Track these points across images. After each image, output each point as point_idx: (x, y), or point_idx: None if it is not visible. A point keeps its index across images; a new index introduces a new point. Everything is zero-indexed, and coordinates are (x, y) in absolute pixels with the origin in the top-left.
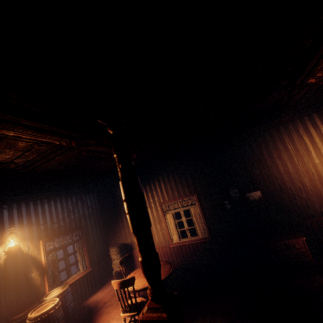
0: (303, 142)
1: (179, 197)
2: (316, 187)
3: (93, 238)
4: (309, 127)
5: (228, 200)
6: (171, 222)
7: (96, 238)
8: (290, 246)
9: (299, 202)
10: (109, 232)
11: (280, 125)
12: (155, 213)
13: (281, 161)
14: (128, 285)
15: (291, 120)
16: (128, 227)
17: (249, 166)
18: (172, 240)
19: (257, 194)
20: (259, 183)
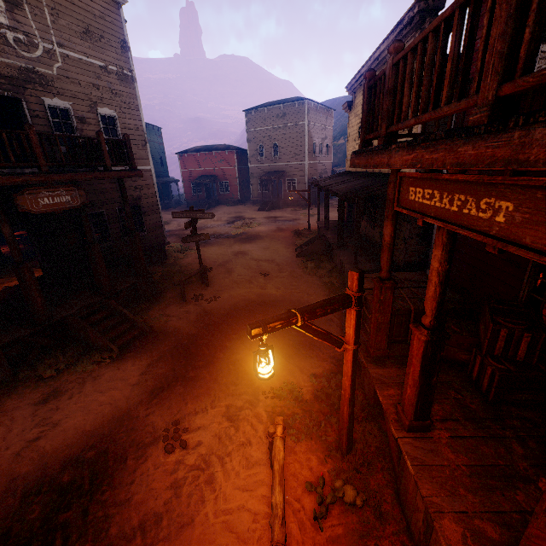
0: None
1: None
2: None
3: None
4: None
5: None
6: None
7: None
8: None
9: None
10: None
11: None
12: None
13: None
14: None
15: None
16: None
17: None
18: None
19: None
20: None
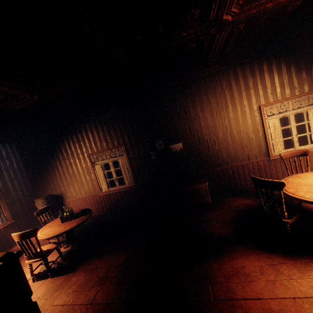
0: (224, 96)
1: (108, 148)
2: (227, 140)
3: (14, 191)
4: (231, 80)
5: (154, 151)
6: (100, 173)
7: (19, 191)
8: (196, 190)
9: (211, 153)
10: (36, 184)
11: (207, 76)
12: (83, 164)
13: (203, 114)
14: (30, 236)
15: (217, 72)
16: (56, 179)
17: (175, 118)
18: (102, 190)
19: (179, 146)
20: (182, 136)
